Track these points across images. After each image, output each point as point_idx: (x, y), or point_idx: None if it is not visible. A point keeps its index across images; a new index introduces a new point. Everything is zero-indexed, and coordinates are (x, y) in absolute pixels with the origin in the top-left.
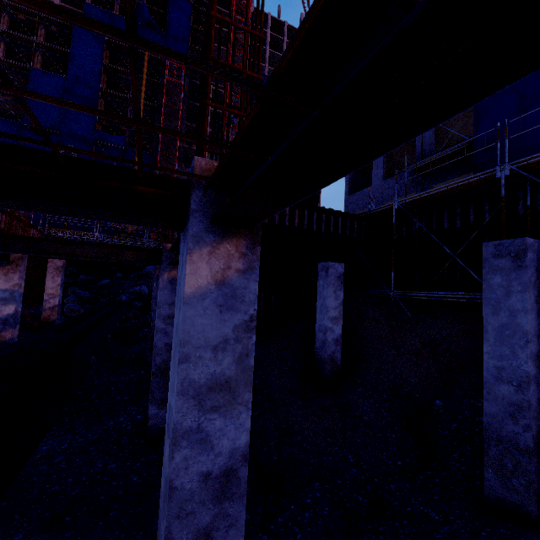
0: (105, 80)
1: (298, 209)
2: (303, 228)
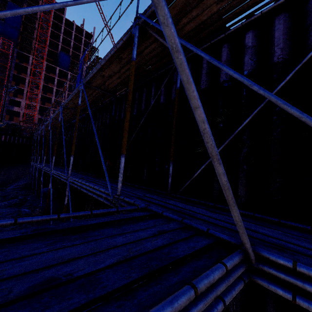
0: None
1: (4, 135)
2: (6, 141)
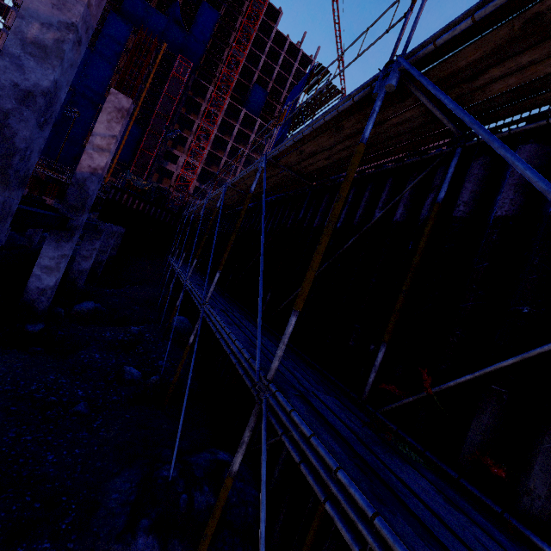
0: (124, 59)
1: (144, 203)
2: (144, 212)
